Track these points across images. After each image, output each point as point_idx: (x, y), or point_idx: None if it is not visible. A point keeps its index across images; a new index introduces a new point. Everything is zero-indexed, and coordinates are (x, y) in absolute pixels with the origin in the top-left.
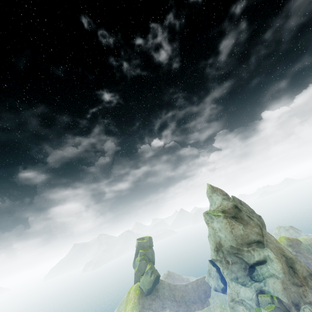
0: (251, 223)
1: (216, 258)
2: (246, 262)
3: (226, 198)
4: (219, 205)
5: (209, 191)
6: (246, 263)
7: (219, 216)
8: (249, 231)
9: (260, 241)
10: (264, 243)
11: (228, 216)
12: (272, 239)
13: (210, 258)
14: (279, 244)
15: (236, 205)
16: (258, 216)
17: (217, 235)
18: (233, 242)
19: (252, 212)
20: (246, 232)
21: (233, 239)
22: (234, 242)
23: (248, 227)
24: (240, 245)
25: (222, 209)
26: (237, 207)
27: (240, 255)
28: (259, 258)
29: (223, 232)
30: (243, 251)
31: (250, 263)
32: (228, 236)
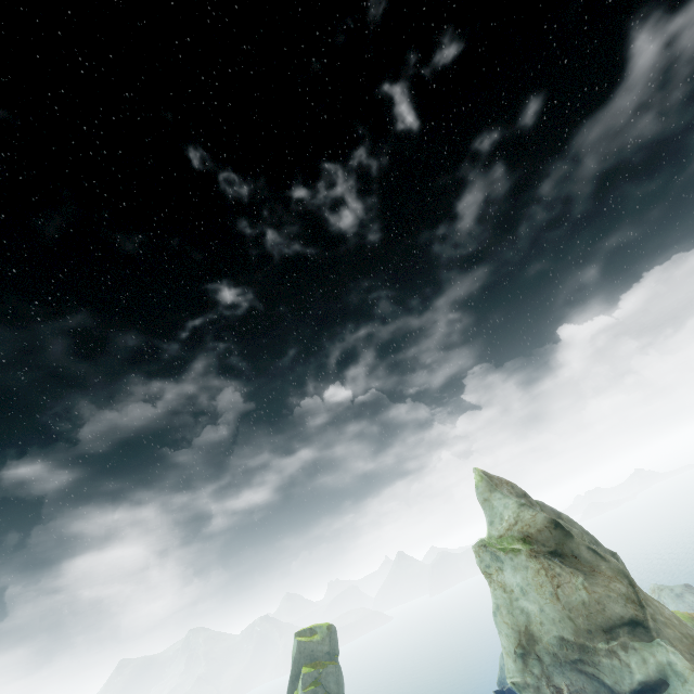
0: (604, 569)
1: (524, 680)
2: (612, 689)
3: (527, 503)
4: (513, 523)
5: (482, 486)
6: (612, 692)
7: (516, 552)
8: (603, 592)
9: (636, 621)
10: (649, 625)
11: (540, 552)
12: (666, 613)
13: (507, 679)
14: (689, 628)
15: (557, 521)
16: (609, 553)
17: (519, 608)
18: (565, 625)
19: (592, 542)
20: (596, 594)
21: (563, 618)
22: (567, 625)
23: (598, 581)
24: (585, 636)
25: (521, 533)
26: (559, 527)
27: (590, 666)
28: (644, 672)
29: (534, 598)
30: (595, 653)
31: (623, 690)
32: (550, 608)
